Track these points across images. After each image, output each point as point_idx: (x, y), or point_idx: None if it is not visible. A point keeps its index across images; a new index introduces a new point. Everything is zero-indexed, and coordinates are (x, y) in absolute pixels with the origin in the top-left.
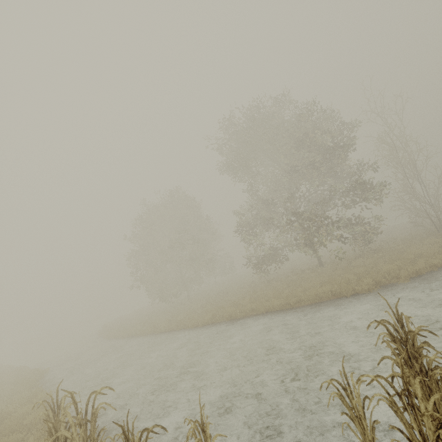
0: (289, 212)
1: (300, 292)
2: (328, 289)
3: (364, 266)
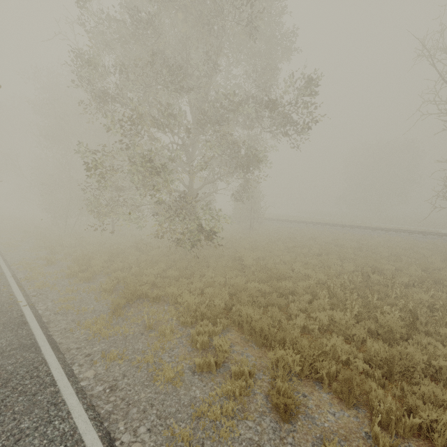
0: None
1: None
2: None
3: None
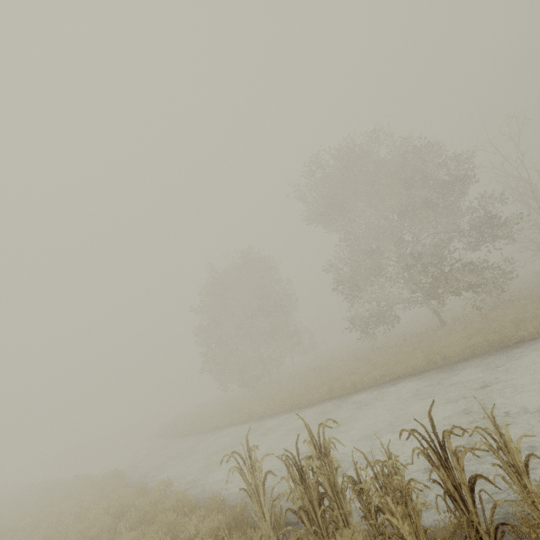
0: (401, 260)
1: (442, 348)
2: (481, 339)
3: (512, 313)
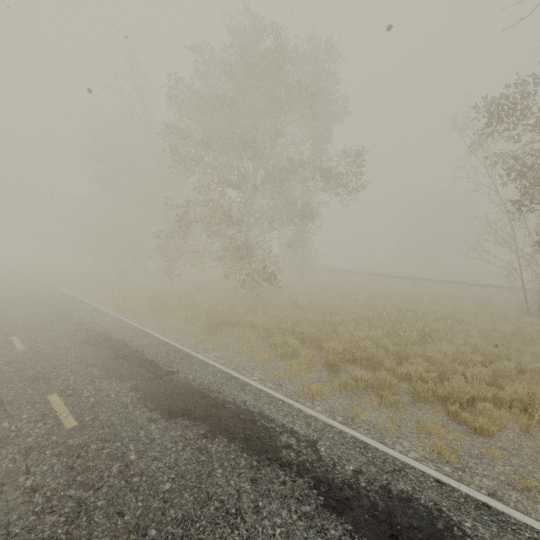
0: None
1: None
2: None
3: None
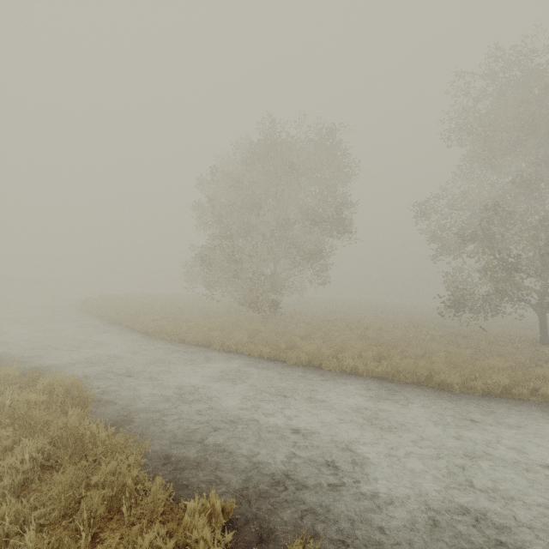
0: None
1: None
2: None
3: None
